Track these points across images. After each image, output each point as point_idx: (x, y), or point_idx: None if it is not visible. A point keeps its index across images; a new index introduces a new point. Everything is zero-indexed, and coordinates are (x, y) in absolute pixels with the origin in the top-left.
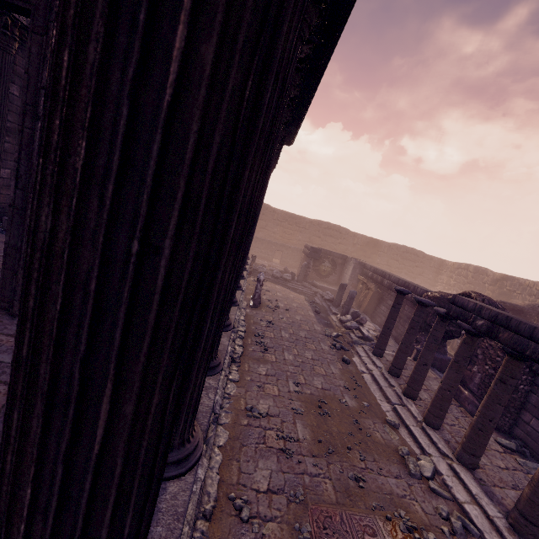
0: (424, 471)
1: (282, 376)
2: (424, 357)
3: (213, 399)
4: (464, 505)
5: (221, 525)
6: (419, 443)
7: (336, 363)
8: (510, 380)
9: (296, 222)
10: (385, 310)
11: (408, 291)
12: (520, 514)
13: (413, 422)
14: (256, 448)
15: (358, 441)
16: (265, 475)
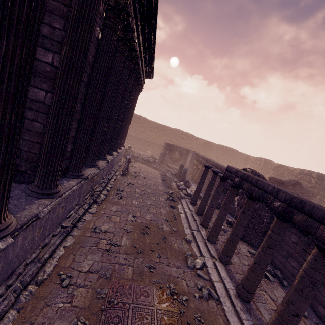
0: (196, 265)
1: (126, 212)
2: (212, 202)
3: (40, 210)
4: (214, 283)
5: (46, 289)
6: (200, 250)
7: (166, 207)
8: (247, 211)
9: (162, 129)
10: (206, 180)
11: (210, 166)
12: (242, 287)
13: (201, 239)
14: (90, 249)
15: (160, 248)
16: (89, 263)
